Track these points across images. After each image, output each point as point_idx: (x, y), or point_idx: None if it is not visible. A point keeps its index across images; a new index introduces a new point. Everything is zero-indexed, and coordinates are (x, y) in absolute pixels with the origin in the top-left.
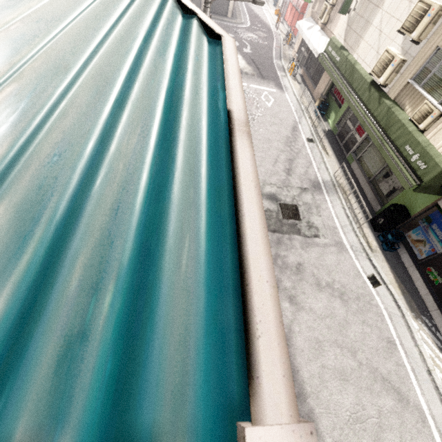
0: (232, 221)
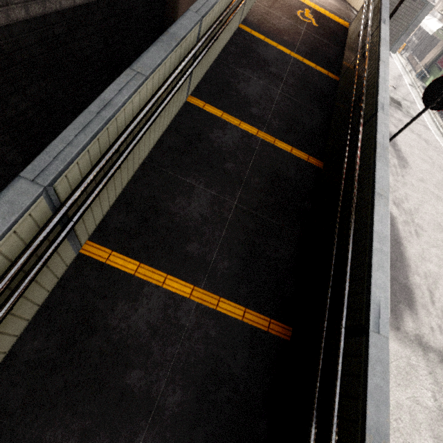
0: None
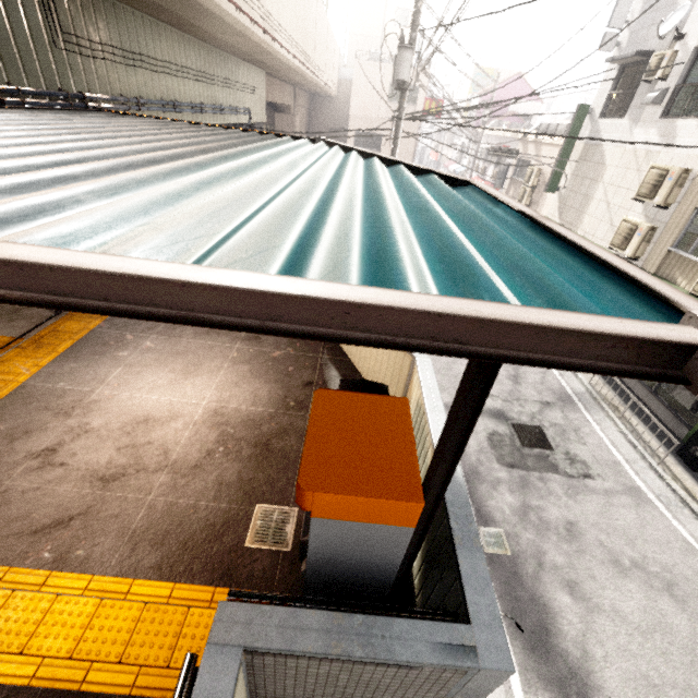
0: (575, 260)
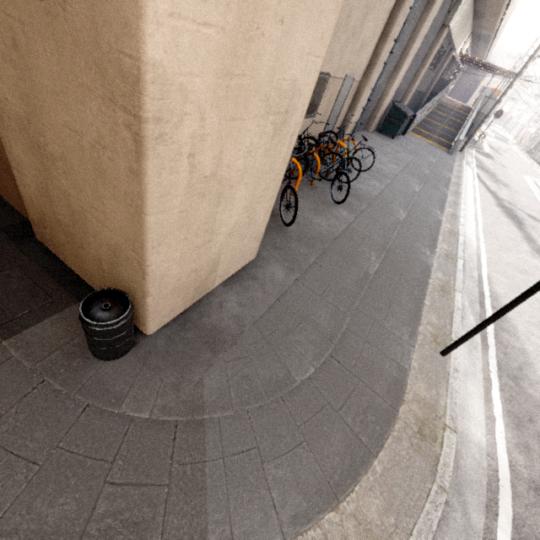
0: None
